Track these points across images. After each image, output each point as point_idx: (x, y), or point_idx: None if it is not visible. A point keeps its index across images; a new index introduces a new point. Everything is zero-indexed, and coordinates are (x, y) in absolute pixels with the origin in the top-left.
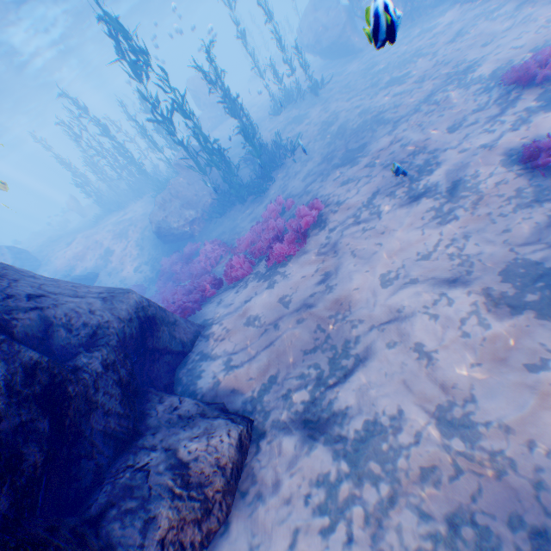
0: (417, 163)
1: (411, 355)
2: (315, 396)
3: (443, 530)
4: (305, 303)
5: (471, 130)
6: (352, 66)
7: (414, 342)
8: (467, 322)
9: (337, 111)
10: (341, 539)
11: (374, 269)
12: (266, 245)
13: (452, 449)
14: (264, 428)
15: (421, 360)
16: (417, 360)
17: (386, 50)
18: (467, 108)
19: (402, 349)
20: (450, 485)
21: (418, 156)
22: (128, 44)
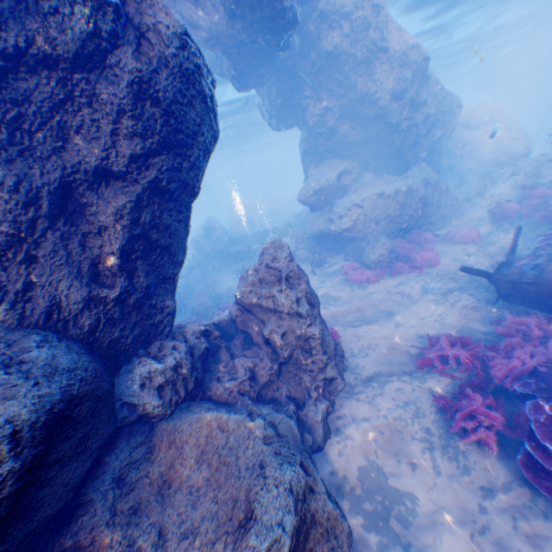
0: None
1: None
2: None
3: None
4: None
5: None
6: None
7: None
8: None
9: None
10: None
11: None
12: None
13: None
14: None
15: None
16: None
17: None
18: None
19: None
20: None
21: None
22: None
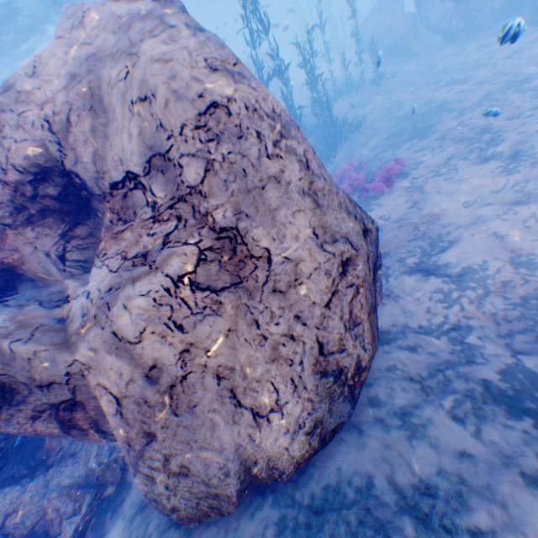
0: (483, 139)
1: (490, 239)
2: (422, 260)
3: (517, 302)
4: (401, 218)
5: (528, 121)
6: (410, 67)
7: (491, 233)
8: (528, 222)
9: (401, 101)
10: (456, 309)
11: (455, 199)
12: (350, 190)
13: (521, 274)
14: (388, 274)
15: (497, 240)
16: (494, 241)
17: (445, 57)
18: (524, 107)
19: (483, 237)
20: (520, 286)
21: (484, 135)
22: (256, 16)
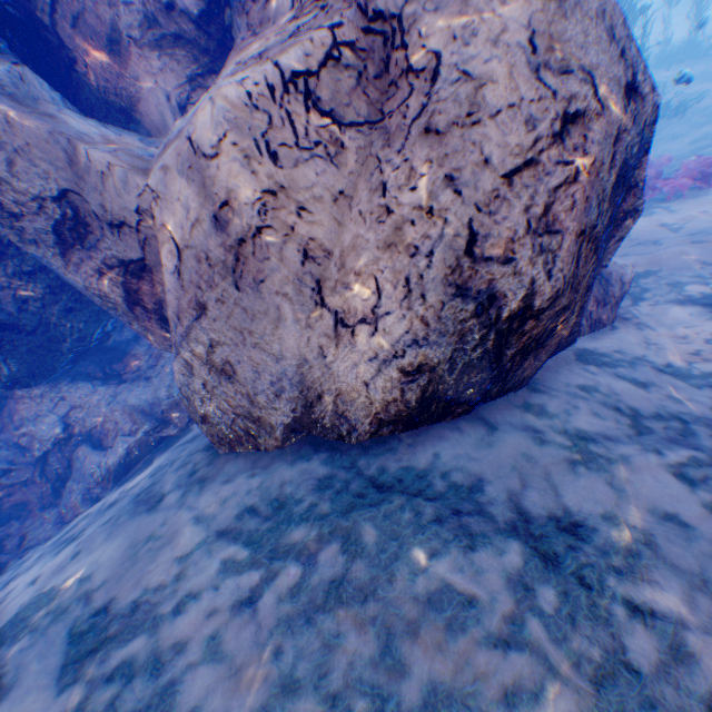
0: None
1: None
2: None
3: None
4: (704, 231)
5: None
6: None
7: None
8: None
9: None
10: None
11: None
12: None
13: None
14: (642, 297)
15: None
16: None
17: None
18: None
19: None
20: None
21: None
22: None
